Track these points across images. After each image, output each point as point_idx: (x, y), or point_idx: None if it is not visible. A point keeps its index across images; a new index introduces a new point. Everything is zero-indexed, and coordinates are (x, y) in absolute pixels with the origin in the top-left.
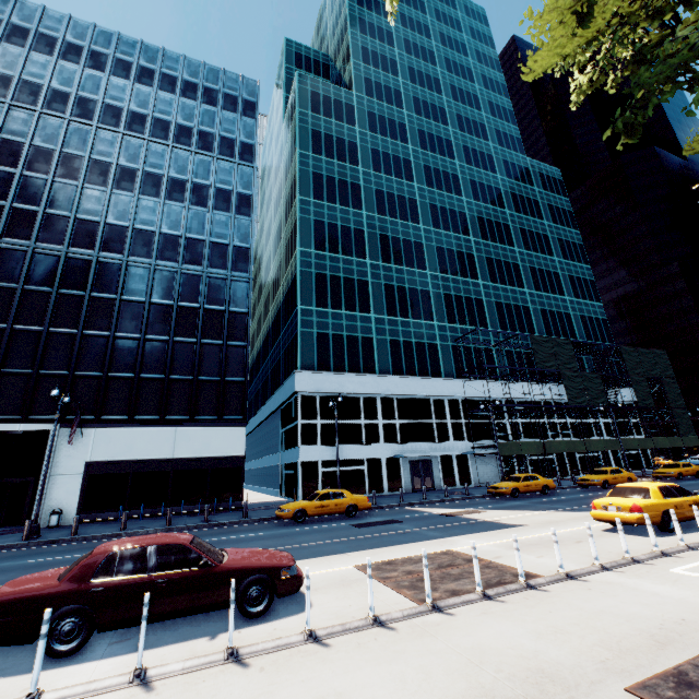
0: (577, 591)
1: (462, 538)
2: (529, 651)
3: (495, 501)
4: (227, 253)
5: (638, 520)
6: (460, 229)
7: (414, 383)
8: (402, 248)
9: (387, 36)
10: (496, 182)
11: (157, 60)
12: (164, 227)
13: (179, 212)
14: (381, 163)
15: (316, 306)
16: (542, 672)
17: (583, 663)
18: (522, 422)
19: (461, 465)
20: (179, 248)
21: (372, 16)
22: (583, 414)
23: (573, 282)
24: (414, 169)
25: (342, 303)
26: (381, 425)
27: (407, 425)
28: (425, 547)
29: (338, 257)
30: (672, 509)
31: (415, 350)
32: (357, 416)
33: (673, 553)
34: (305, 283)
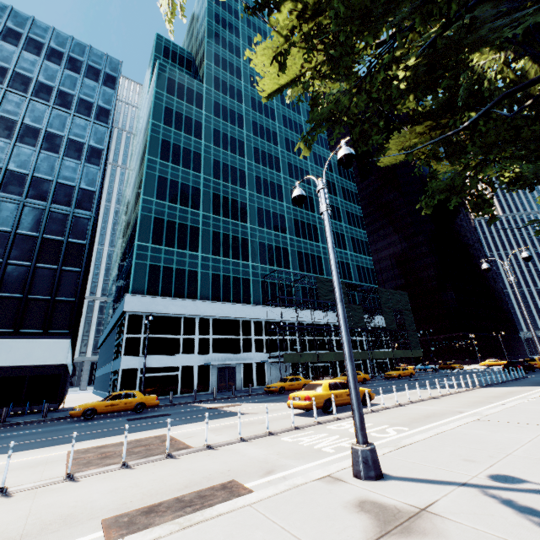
0: (198, 457)
1: (190, 425)
2: (86, 502)
3: (263, 397)
4: (73, 194)
5: (307, 406)
6: (276, 196)
7: (228, 308)
8: (230, 205)
9: (235, 50)
10: (306, 167)
11: (26, 26)
12: (11, 165)
13: (29, 154)
14: (220, 140)
15: (152, 243)
16: (68, 515)
17: (109, 506)
18: (308, 338)
19: (259, 371)
20: (25, 184)
21: (226, 33)
22: (351, 334)
23: (354, 241)
24: (246, 149)
25: (175, 242)
26: (197, 339)
27: (219, 340)
28: (151, 433)
29: (176, 206)
30: (313, 397)
31: (232, 282)
32: (177, 332)
33: (304, 427)
34: (144, 224)
